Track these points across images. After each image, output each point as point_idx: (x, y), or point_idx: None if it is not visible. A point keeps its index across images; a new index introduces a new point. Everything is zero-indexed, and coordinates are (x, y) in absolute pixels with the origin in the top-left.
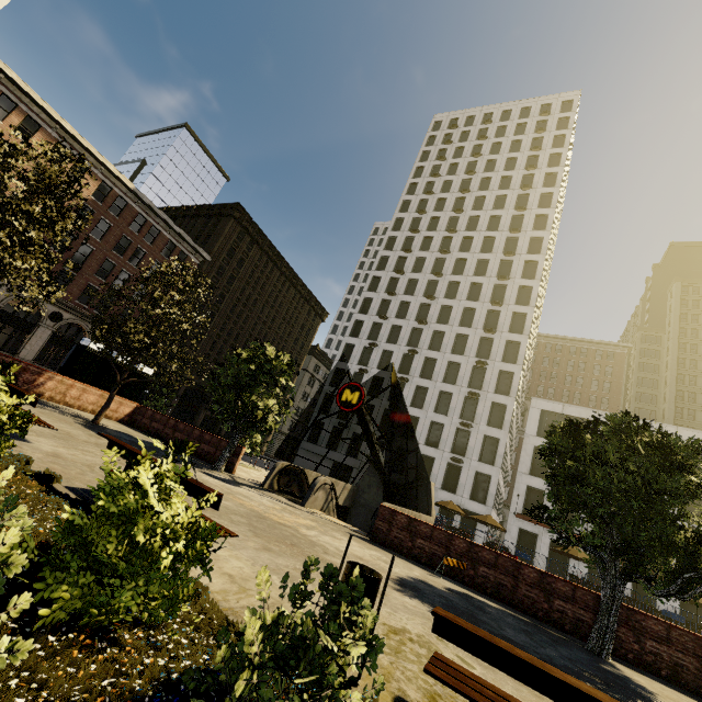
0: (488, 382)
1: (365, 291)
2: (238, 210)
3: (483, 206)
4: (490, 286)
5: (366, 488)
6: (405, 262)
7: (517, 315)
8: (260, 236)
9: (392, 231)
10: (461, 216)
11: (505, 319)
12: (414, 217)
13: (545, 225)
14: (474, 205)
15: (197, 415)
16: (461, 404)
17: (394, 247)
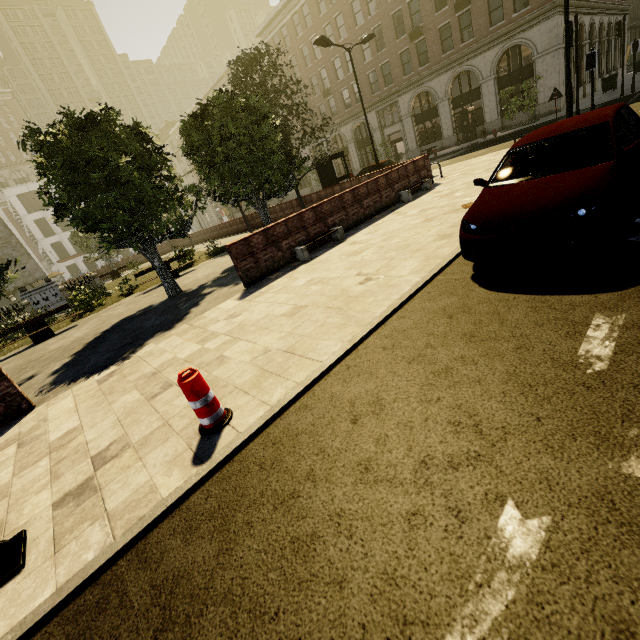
0: None
1: None
2: None
3: None
4: None
5: None
6: None
7: None
8: None
9: None
10: None
11: None
12: None
13: None
14: None
15: None
16: None
17: None
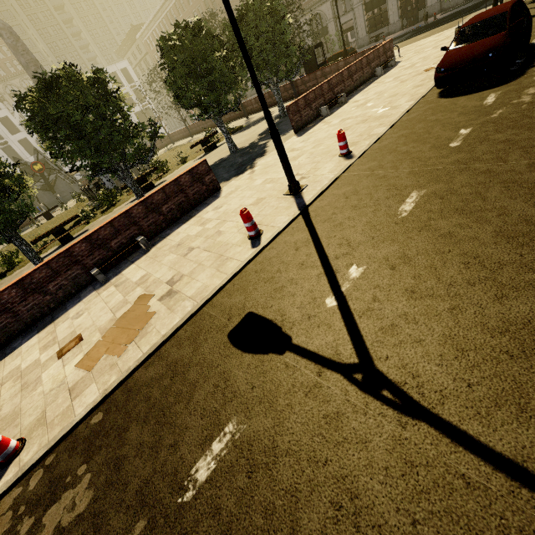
0: None
1: None
2: None
3: None
4: None
5: (42, 199)
6: None
7: None
8: None
9: None
10: None
11: None
12: None
13: None
14: None
15: None
16: None
17: None
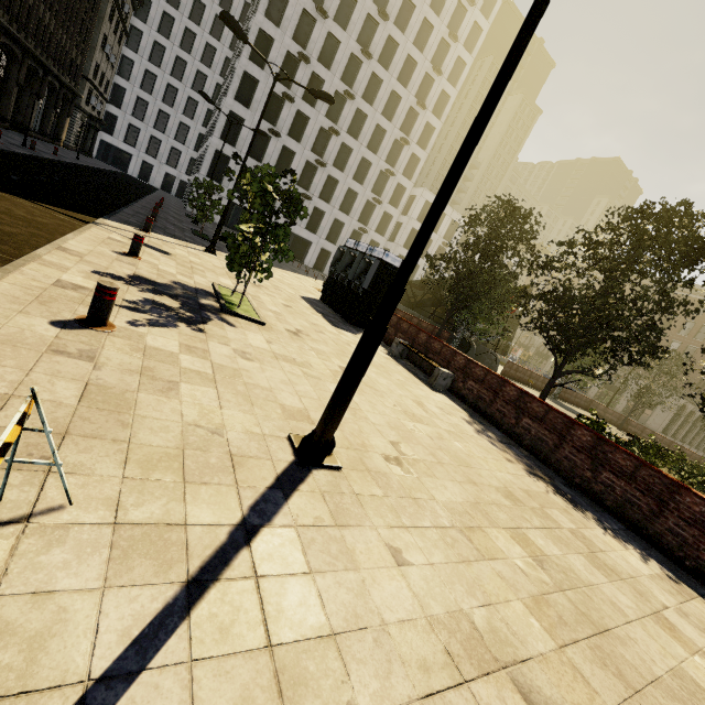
0: (402, 162)
1: None
2: None
3: None
4: (439, 39)
5: None
6: None
7: (443, 93)
8: None
9: None
10: None
11: (434, 95)
12: None
13: None
14: None
15: (4, 96)
16: (376, 177)
17: None
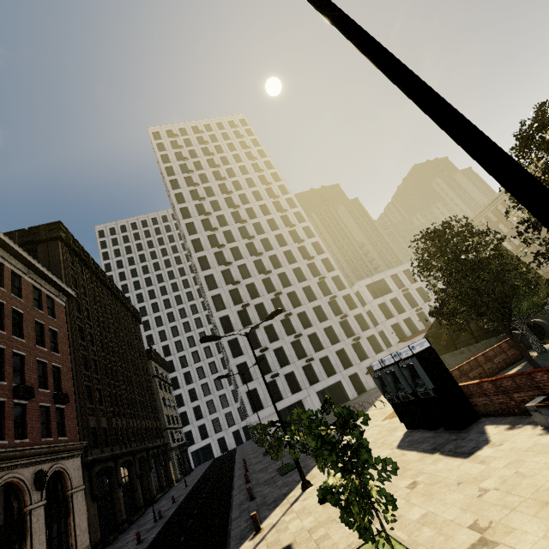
0: (332, 287)
1: (201, 271)
2: (61, 229)
3: (242, 187)
4: (288, 234)
5: None
6: (215, 238)
7: (313, 244)
8: (84, 254)
9: (185, 219)
10: (232, 196)
11: (310, 249)
12: (195, 205)
13: (286, 191)
14: (234, 187)
15: (134, 492)
16: (329, 308)
17: (197, 230)
